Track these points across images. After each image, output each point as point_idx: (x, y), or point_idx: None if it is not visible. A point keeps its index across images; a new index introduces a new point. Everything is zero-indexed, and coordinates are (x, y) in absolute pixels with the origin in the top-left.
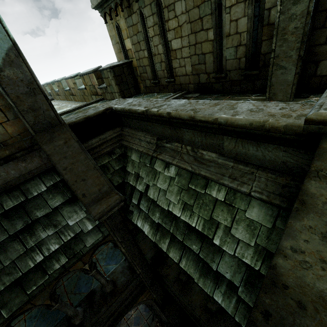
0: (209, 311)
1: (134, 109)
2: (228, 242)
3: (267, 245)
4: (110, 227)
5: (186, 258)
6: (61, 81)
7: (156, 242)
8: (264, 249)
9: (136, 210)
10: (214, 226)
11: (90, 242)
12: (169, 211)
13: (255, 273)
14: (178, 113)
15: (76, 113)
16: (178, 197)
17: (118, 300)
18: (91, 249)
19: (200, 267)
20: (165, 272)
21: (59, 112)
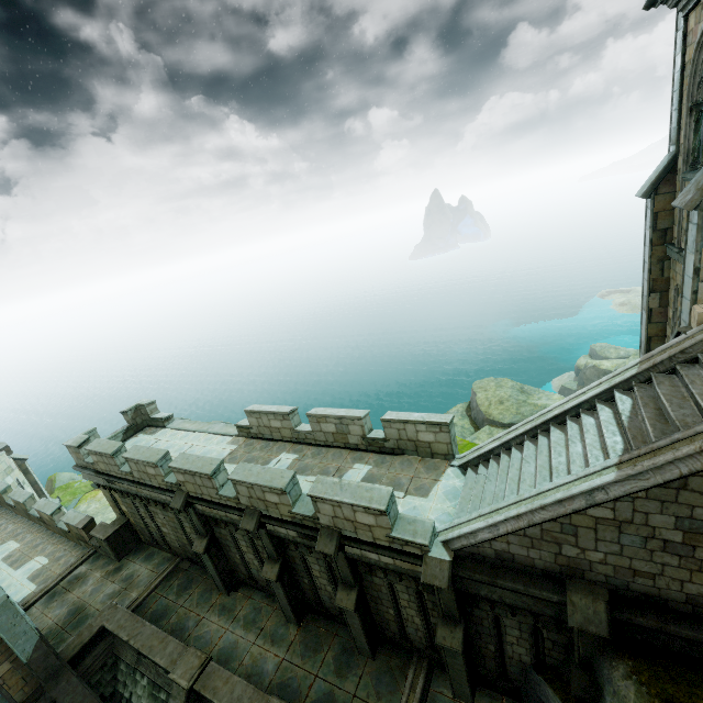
0: None
1: (121, 636)
2: None
3: None
4: None
5: None
6: (25, 502)
7: None
8: None
9: None
10: None
11: None
12: None
13: None
14: (142, 651)
15: (62, 595)
16: (148, 700)
17: None
18: None
19: None
20: None
21: (27, 571)
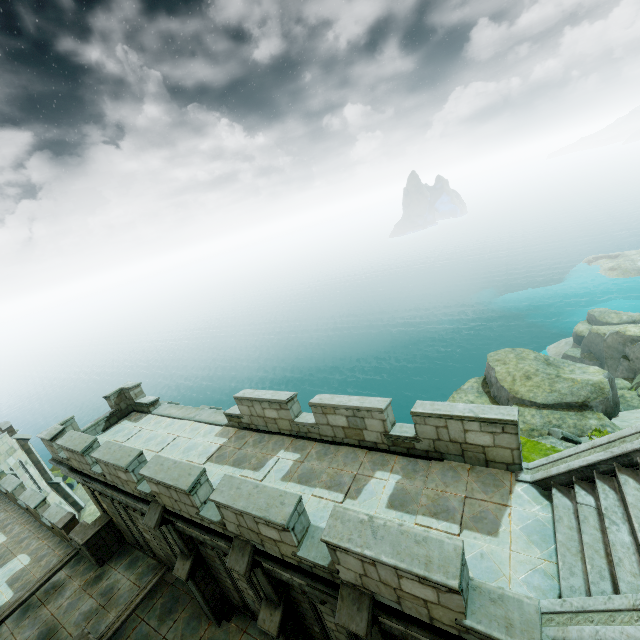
0: None
1: None
2: None
3: None
4: None
5: None
6: (14, 491)
7: None
8: None
9: None
10: None
11: None
12: None
13: None
14: None
15: (35, 609)
16: None
17: None
18: None
19: None
20: None
21: (7, 572)
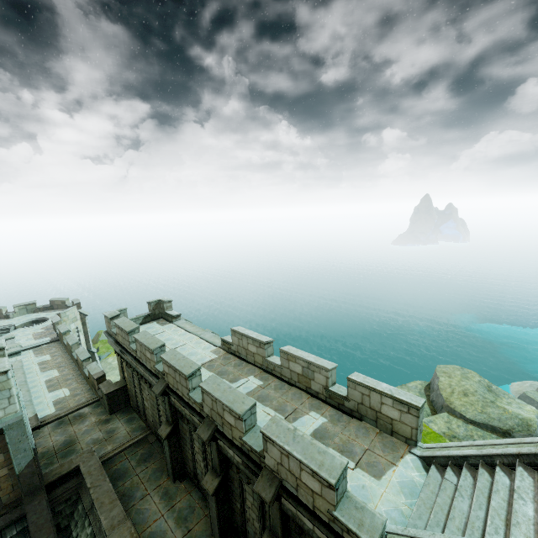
0: None
1: (86, 481)
2: None
3: None
4: None
5: None
6: (72, 345)
7: None
8: None
9: None
10: None
11: None
12: None
13: None
14: (95, 503)
15: (66, 425)
16: None
17: None
18: None
19: None
20: None
21: (55, 396)
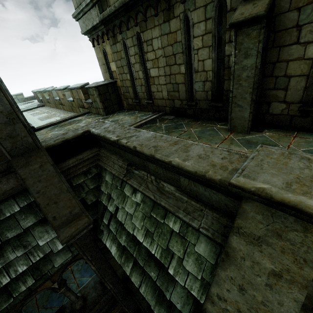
0: None
1: (108, 136)
2: (180, 273)
3: (210, 280)
4: (79, 247)
5: (145, 284)
6: (52, 91)
7: (121, 265)
8: (208, 284)
9: (106, 230)
10: (169, 255)
11: (59, 262)
12: (134, 236)
13: (200, 306)
14: (141, 149)
15: (62, 126)
16: (142, 223)
17: None
18: (59, 268)
19: (156, 295)
20: (135, 288)
21: (47, 121)
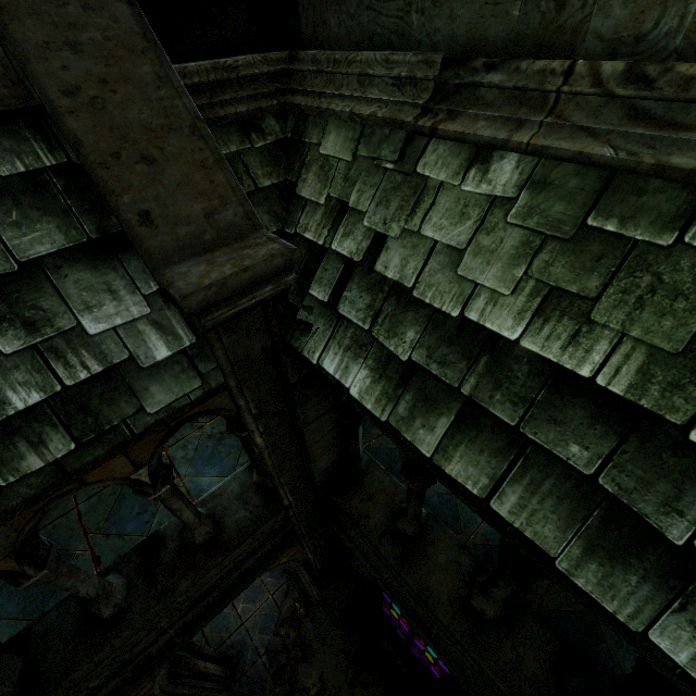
0: (474, 616)
1: None
2: None
3: None
4: (230, 362)
5: (527, 485)
6: None
7: (394, 425)
8: None
9: (323, 322)
10: None
11: (158, 400)
12: (468, 323)
13: None
14: None
15: None
16: (520, 270)
17: (223, 563)
18: (160, 422)
19: (594, 525)
20: (357, 509)
21: None
